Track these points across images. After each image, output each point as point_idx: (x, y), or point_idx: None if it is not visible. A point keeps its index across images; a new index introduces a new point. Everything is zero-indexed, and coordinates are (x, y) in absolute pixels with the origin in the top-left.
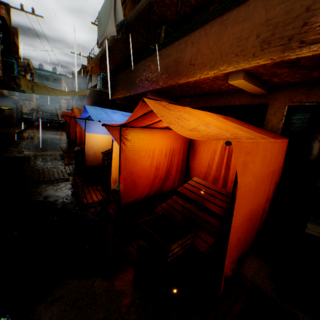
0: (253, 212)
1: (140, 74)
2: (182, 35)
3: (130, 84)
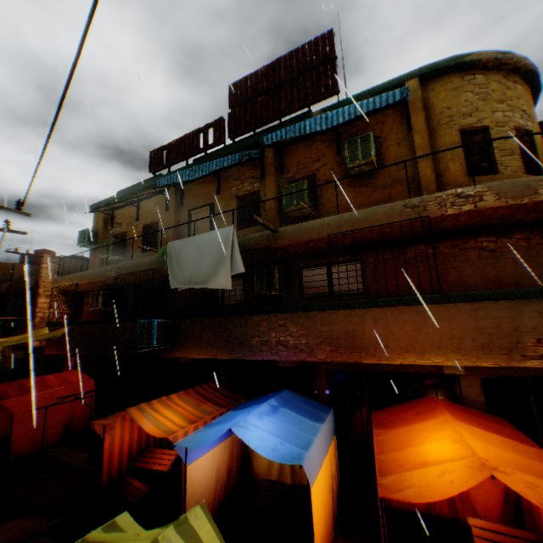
0: None
1: (260, 332)
2: (352, 306)
3: (234, 343)
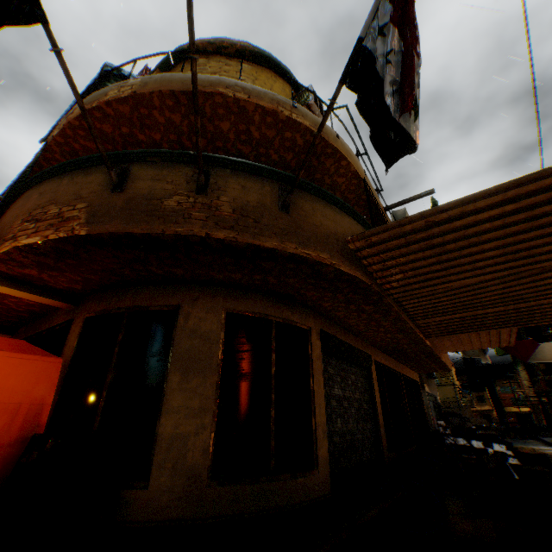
0: None
1: None
2: None
3: None
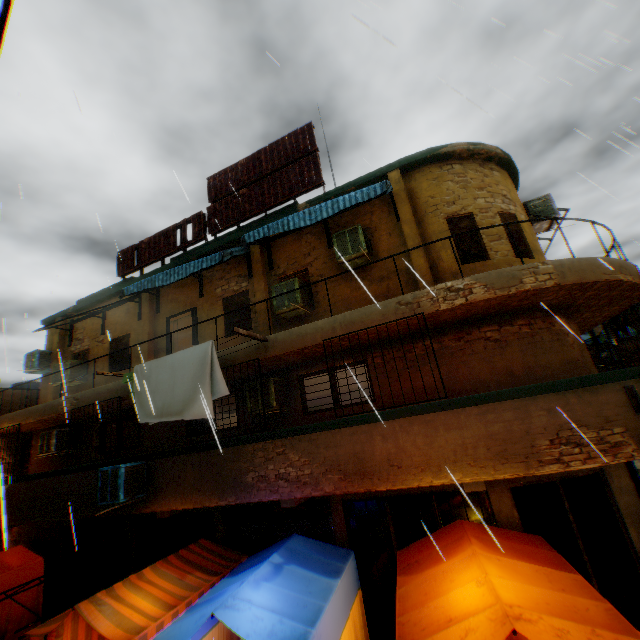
0: None
1: (256, 465)
2: (357, 421)
3: (225, 483)
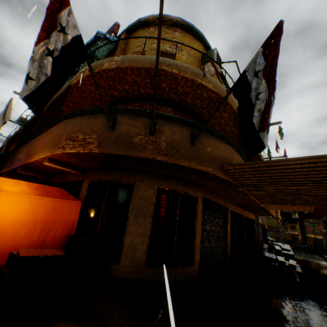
0: (5, 248)
1: (19, 154)
2: (38, 134)
3: (13, 161)
